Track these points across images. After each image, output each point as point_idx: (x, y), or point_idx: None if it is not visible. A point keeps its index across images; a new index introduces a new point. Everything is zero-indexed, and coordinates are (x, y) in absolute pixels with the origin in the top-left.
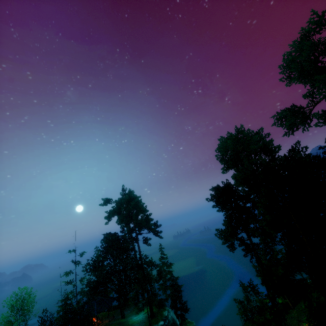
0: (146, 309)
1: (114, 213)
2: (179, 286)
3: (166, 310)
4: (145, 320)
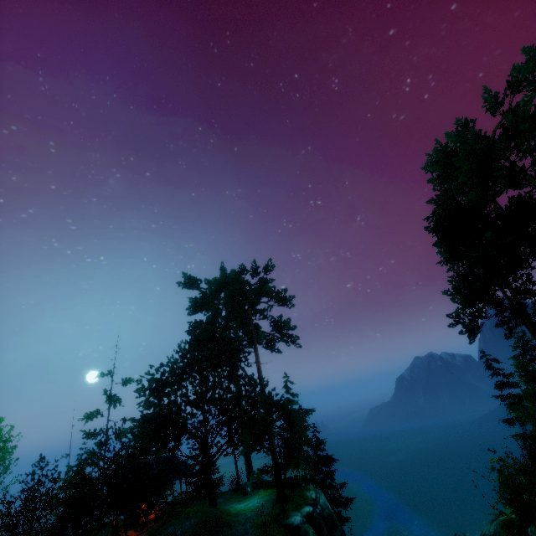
0: (263, 492)
1: (206, 300)
2: (325, 456)
3: (311, 490)
4: (269, 506)
